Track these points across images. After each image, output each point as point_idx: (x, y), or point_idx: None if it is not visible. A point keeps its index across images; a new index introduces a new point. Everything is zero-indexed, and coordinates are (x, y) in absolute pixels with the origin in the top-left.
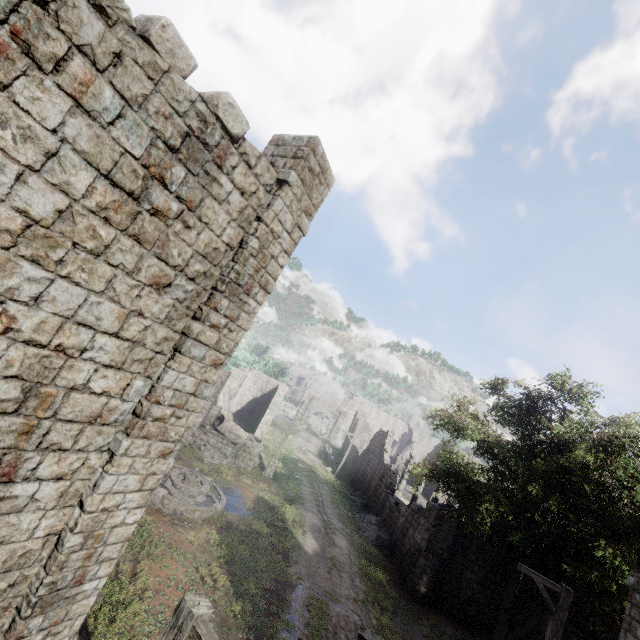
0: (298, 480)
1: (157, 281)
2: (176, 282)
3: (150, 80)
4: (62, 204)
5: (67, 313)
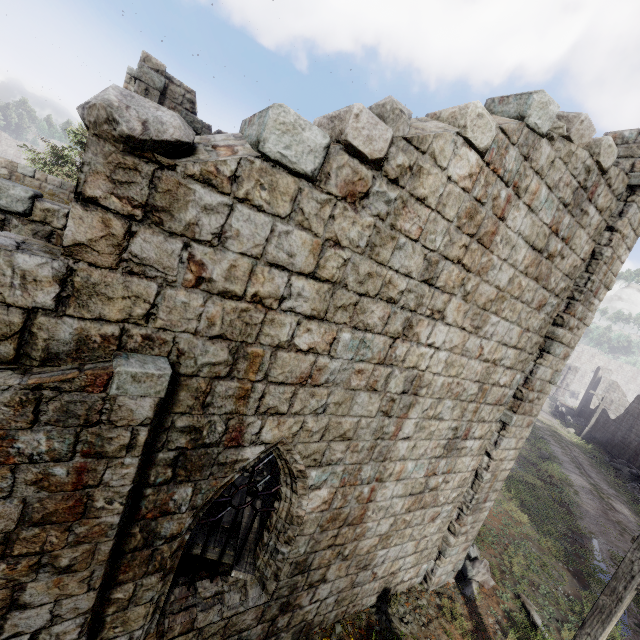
0: (543, 439)
1: (539, 304)
2: (548, 301)
3: (564, 165)
4: (511, 274)
5: (500, 339)
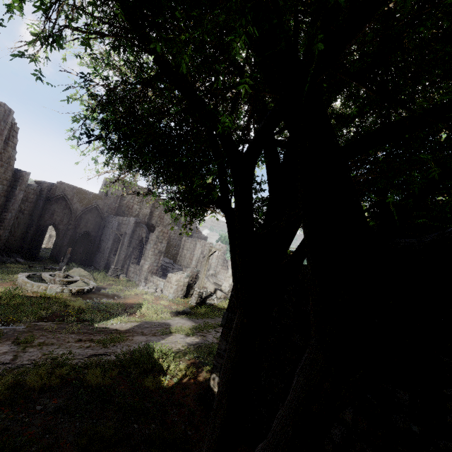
0: None
1: None
2: None
3: None
4: None
5: None
